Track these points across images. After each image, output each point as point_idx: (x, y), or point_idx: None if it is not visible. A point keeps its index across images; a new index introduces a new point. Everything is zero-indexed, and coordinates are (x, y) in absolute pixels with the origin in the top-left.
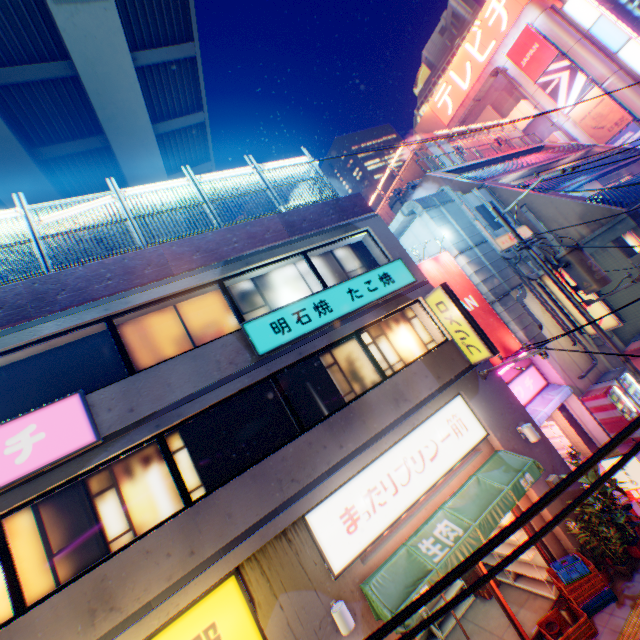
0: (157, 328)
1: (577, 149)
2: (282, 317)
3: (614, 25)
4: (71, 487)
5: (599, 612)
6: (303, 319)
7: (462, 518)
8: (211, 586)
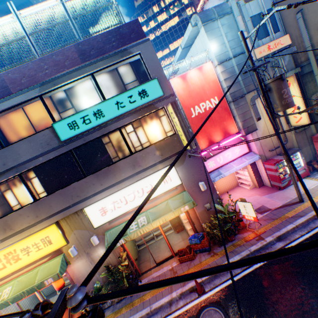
0: (16, 122)
1: None
2: (74, 120)
3: None
4: None
5: (201, 253)
6: (86, 121)
7: (149, 218)
8: (47, 226)
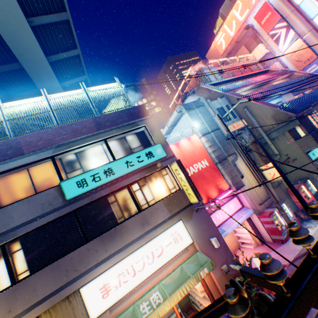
0: (16, 182)
1: (285, 73)
2: (84, 178)
3: (312, 3)
4: None
5: None
6: (96, 179)
7: (165, 292)
8: None
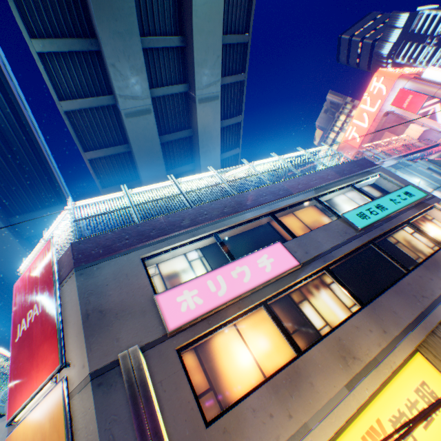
0: (288, 222)
1: None
2: (360, 211)
3: None
4: (282, 297)
5: None
6: (372, 212)
7: None
8: (405, 357)
